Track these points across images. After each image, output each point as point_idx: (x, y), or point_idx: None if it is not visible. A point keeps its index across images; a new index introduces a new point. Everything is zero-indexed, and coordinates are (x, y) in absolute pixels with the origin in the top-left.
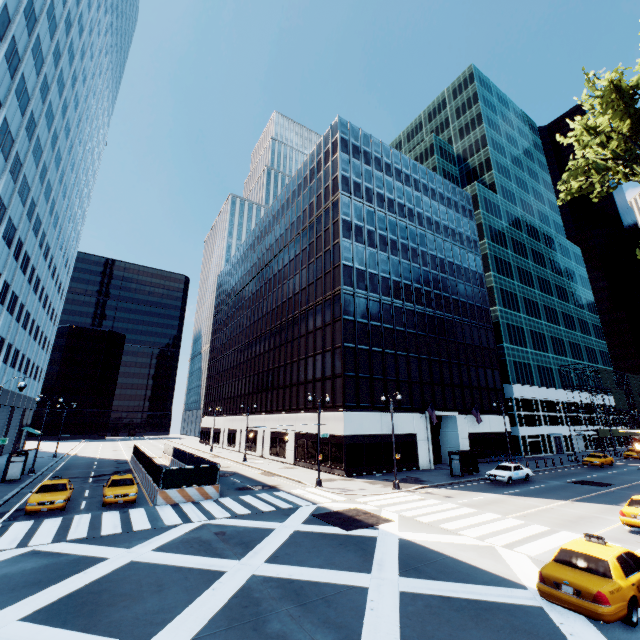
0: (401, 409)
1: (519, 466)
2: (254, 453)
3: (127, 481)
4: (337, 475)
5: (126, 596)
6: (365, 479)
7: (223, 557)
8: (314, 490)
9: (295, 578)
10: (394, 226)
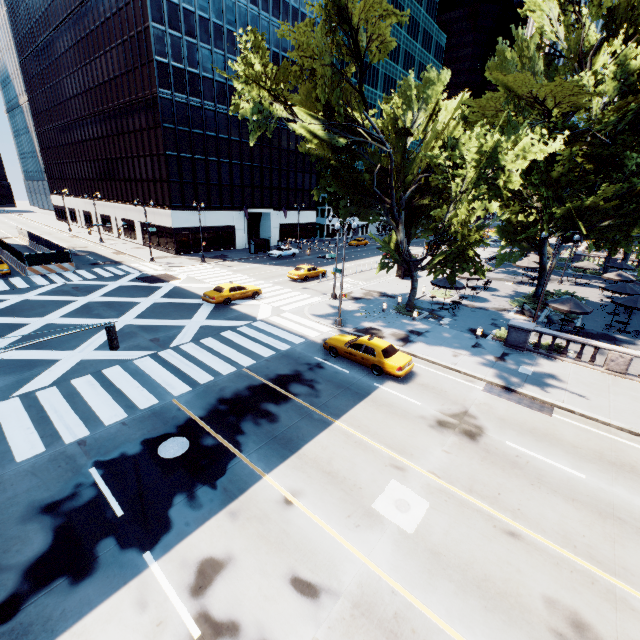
0: (222, 208)
1: (290, 248)
2: (112, 235)
3: None
4: (171, 254)
5: (28, 309)
6: (189, 257)
7: (76, 296)
8: (147, 264)
9: (111, 301)
10: (219, 4)
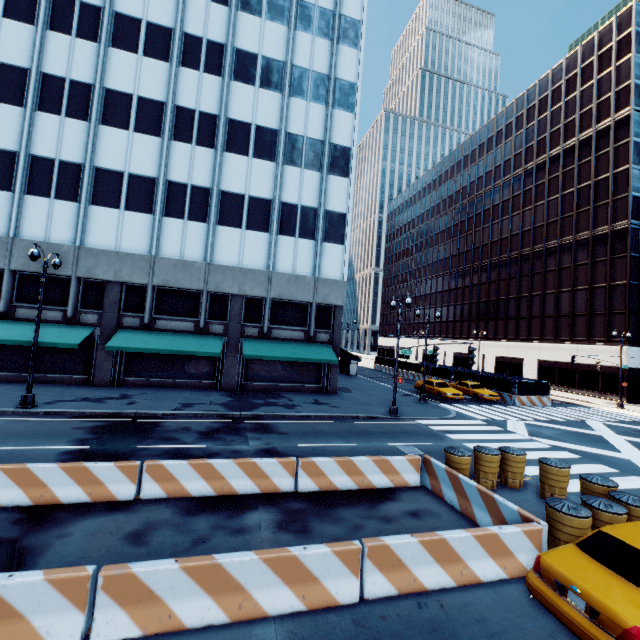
0: None
1: None
2: None
3: (479, 386)
4: (612, 400)
5: None
6: None
7: None
8: (624, 410)
9: None
10: None
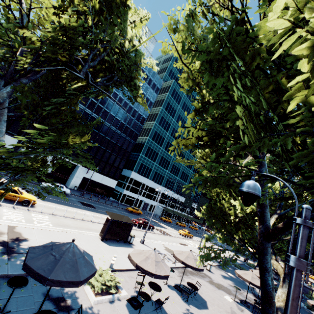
0: None
1: (62, 186)
2: None
3: None
4: None
5: None
6: None
7: None
8: None
9: None
10: None
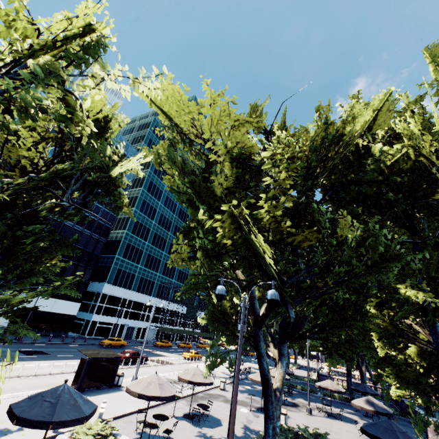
0: None
1: None
2: None
3: None
4: None
5: None
6: None
7: None
8: None
9: None
10: None
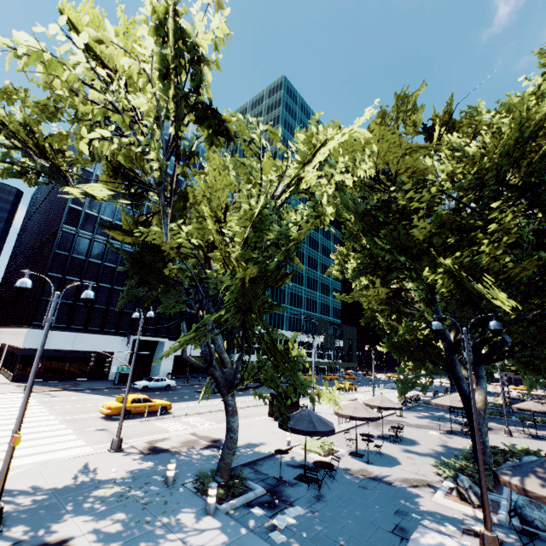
0: (102, 332)
1: (164, 379)
2: None
3: None
4: (9, 380)
5: None
6: (25, 384)
7: None
8: None
9: None
10: None
